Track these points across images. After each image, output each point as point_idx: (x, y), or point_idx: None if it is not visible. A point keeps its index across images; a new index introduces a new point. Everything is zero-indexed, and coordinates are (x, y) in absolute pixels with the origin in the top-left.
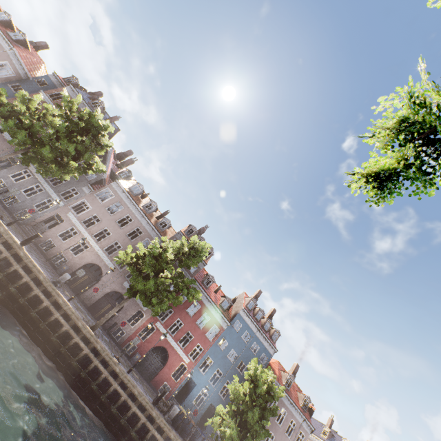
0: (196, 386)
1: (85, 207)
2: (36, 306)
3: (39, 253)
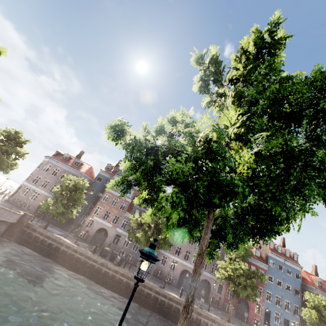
0: (270, 312)
1: None
2: (205, 325)
3: (163, 282)
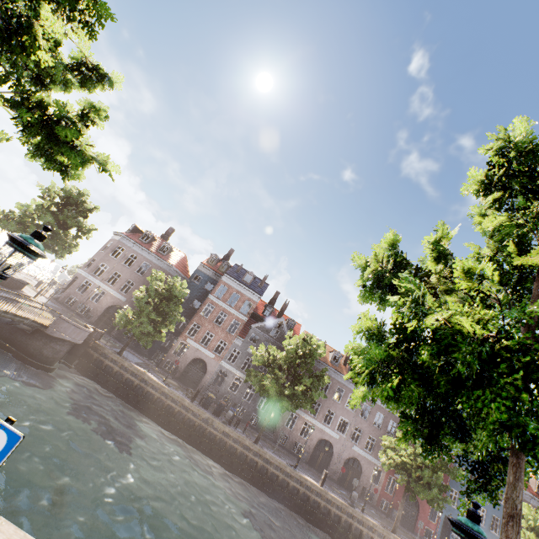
0: None
1: None
2: (358, 534)
3: (290, 455)
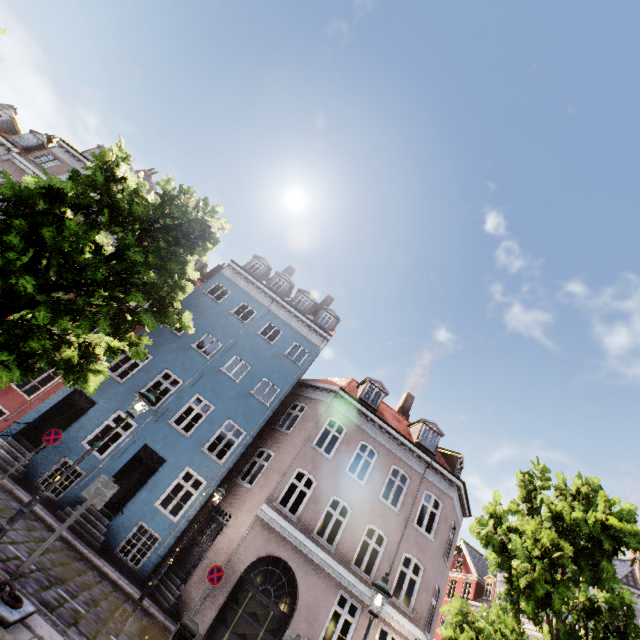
0: (94, 408)
1: None
2: None
3: None
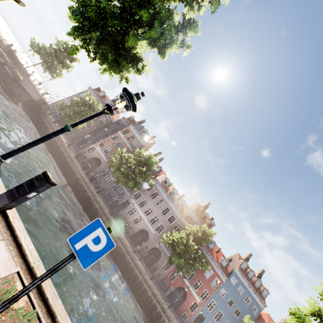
0: (204, 320)
1: (139, 195)
2: (127, 265)
3: (120, 225)
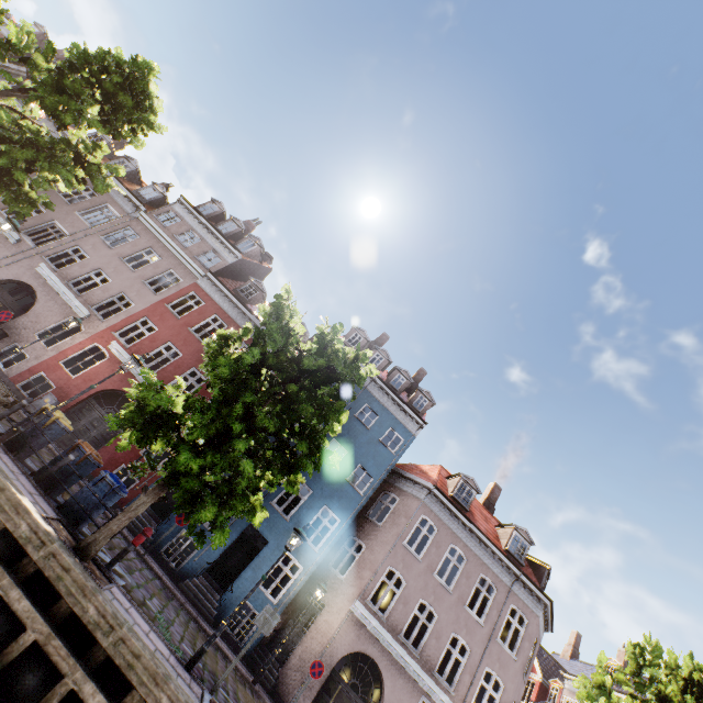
0: None
1: None
2: None
3: None
